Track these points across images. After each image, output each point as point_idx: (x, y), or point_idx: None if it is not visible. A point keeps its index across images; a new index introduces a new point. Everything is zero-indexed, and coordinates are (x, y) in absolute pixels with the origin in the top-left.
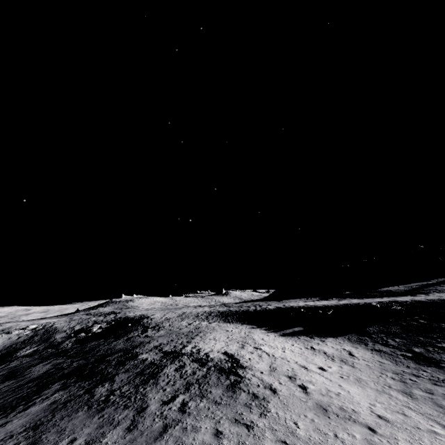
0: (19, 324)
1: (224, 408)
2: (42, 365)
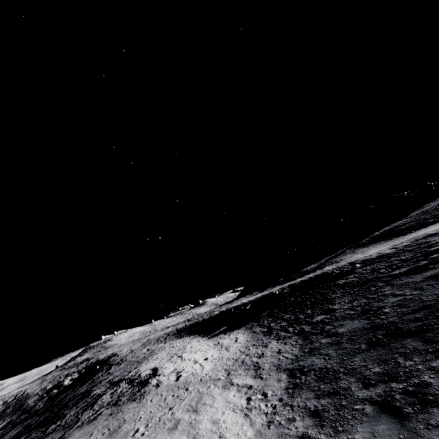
0: None
1: (120, 407)
2: (13, 430)
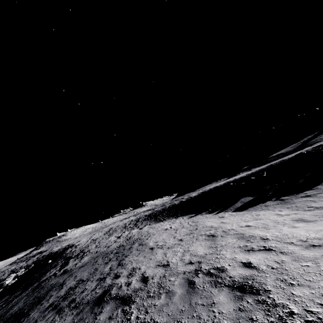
0: None
1: None
2: None
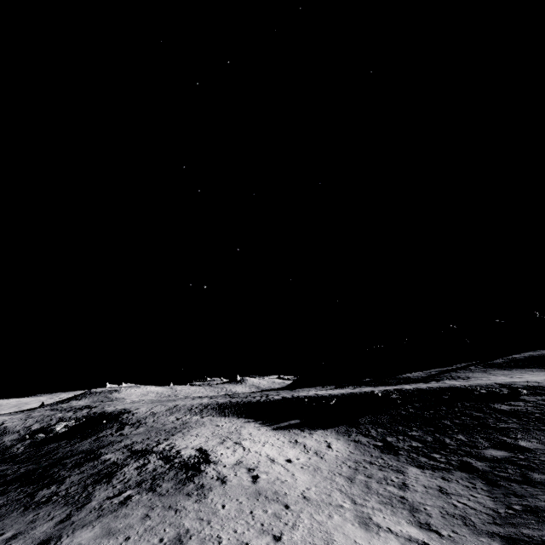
0: None
1: (165, 498)
2: None
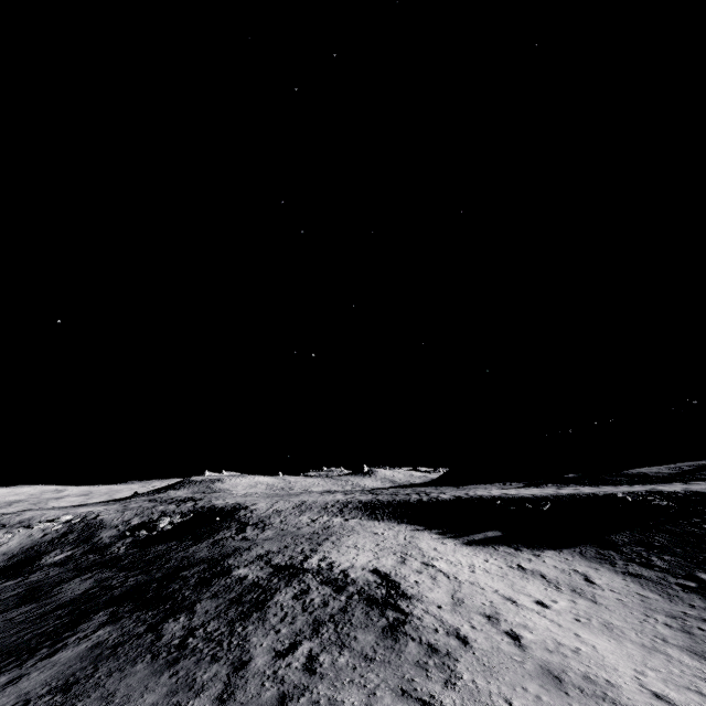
0: (45, 513)
1: (380, 668)
2: (79, 580)
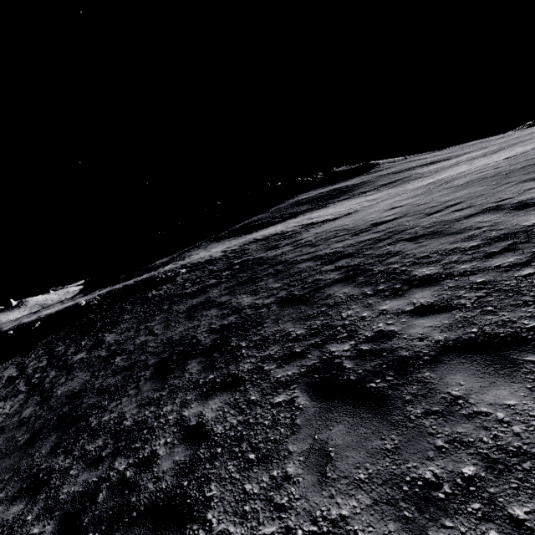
0: None
1: None
2: None
